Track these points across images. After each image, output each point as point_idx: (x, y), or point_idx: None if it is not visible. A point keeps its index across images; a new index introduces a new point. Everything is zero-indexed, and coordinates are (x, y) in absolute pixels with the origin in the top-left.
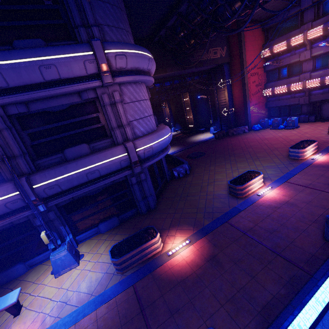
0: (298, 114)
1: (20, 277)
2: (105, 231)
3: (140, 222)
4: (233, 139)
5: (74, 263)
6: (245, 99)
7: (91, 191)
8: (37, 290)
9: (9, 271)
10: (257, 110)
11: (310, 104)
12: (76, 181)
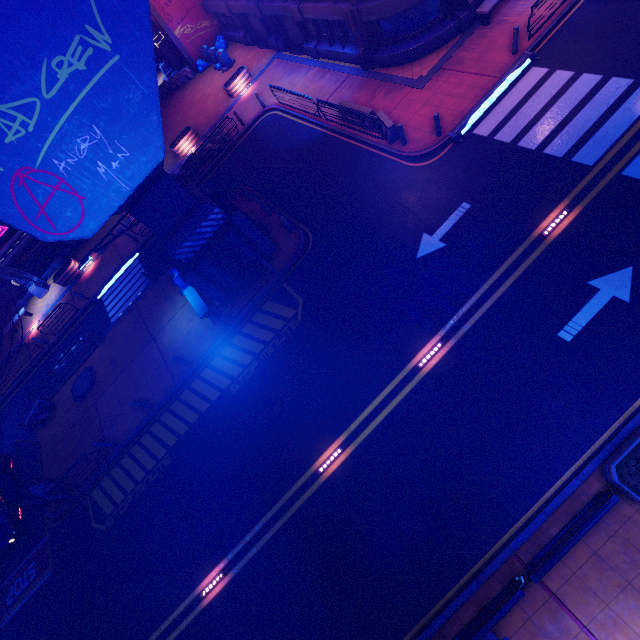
0: (241, 28)
1: (26, 306)
2: (59, 268)
3: (76, 255)
4: (173, 101)
5: (46, 290)
6: (158, 22)
7: (23, 248)
8: (36, 306)
9: (17, 304)
10: (192, 28)
11: (238, 14)
12: (3, 249)
